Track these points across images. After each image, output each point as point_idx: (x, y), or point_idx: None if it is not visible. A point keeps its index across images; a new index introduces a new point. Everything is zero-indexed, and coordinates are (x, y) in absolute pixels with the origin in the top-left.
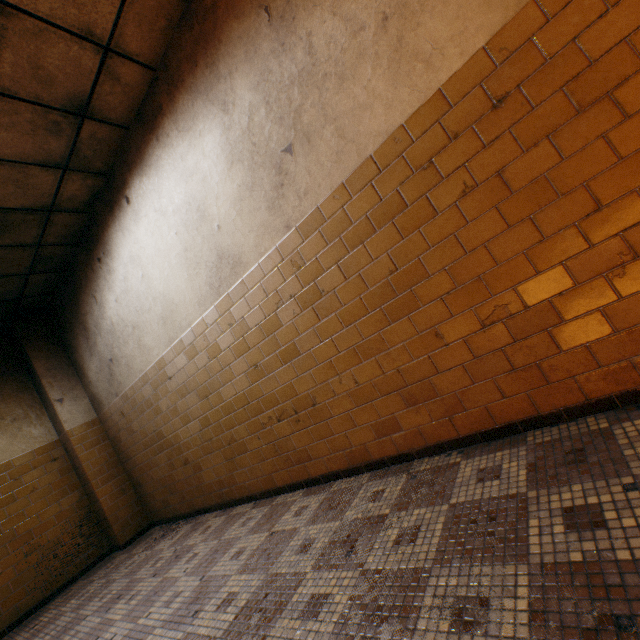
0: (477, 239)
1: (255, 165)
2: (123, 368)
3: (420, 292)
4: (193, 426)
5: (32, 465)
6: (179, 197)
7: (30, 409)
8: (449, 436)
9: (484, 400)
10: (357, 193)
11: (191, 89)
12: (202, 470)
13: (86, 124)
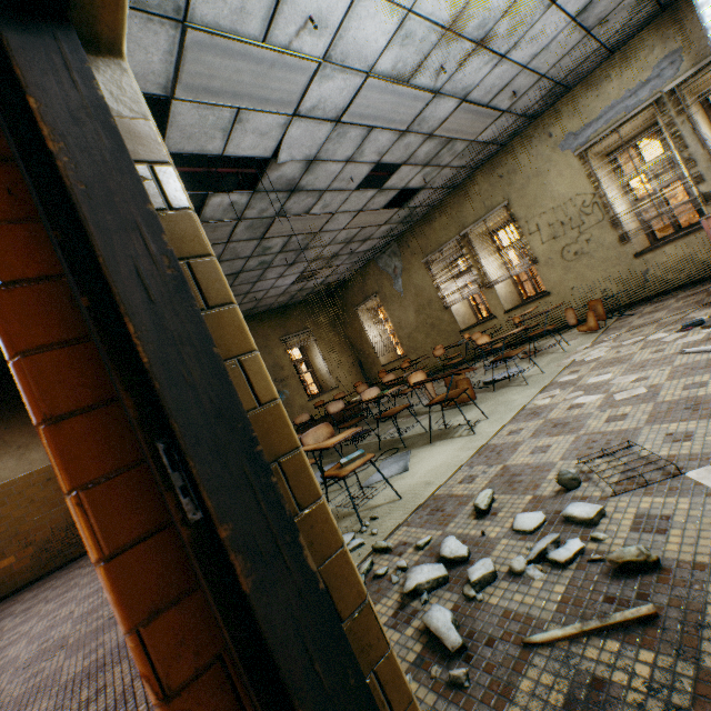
0: None
1: None
2: None
3: None
4: None
5: (32, 482)
6: None
7: (32, 439)
8: None
9: None
10: None
11: None
12: None
13: None
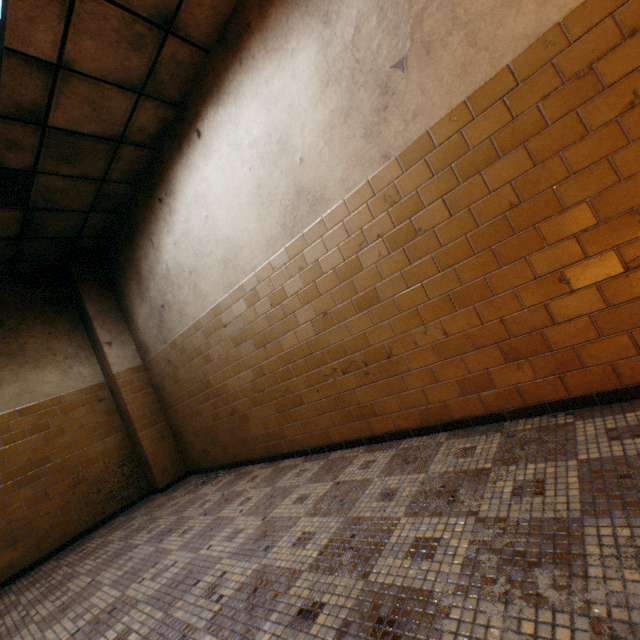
0: (639, 163)
1: (355, 86)
2: (175, 315)
3: (546, 229)
4: (245, 376)
5: (80, 403)
6: (258, 128)
7: (80, 349)
8: (555, 396)
9: (611, 356)
10: (482, 112)
11: (287, 0)
12: (249, 422)
13: (168, 41)
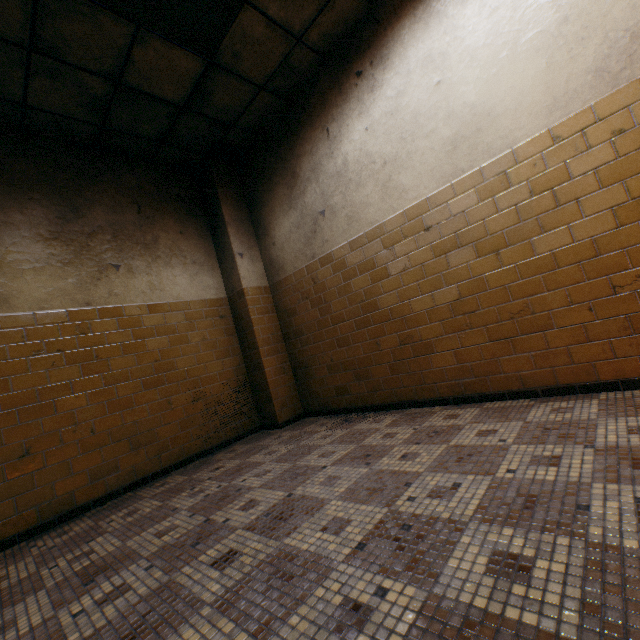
0: None
1: None
2: (339, 221)
3: None
4: (443, 294)
5: (204, 314)
6: None
7: (206, 258)
8: None
9: None
10: None
11: None
12: (432, 353)
13: None
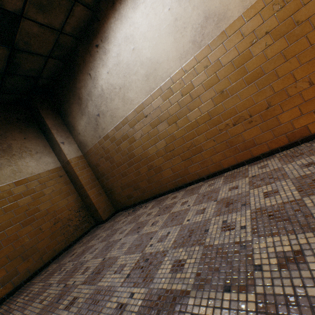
0: None
1: None
2: (107, 118)
3: None
4: (160, 144)
5: (50, 178)
6: None
7: (44, 148)
8: None
9: None
10: None
11: None
12: (162, 171)
13: None
